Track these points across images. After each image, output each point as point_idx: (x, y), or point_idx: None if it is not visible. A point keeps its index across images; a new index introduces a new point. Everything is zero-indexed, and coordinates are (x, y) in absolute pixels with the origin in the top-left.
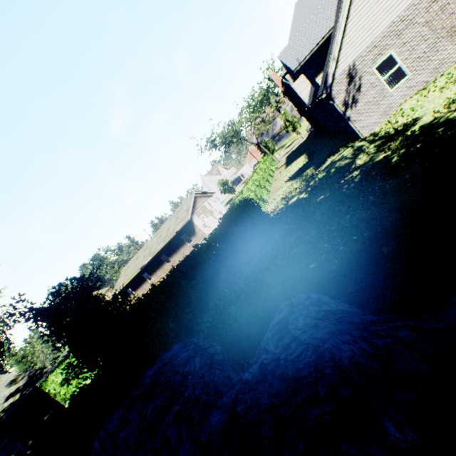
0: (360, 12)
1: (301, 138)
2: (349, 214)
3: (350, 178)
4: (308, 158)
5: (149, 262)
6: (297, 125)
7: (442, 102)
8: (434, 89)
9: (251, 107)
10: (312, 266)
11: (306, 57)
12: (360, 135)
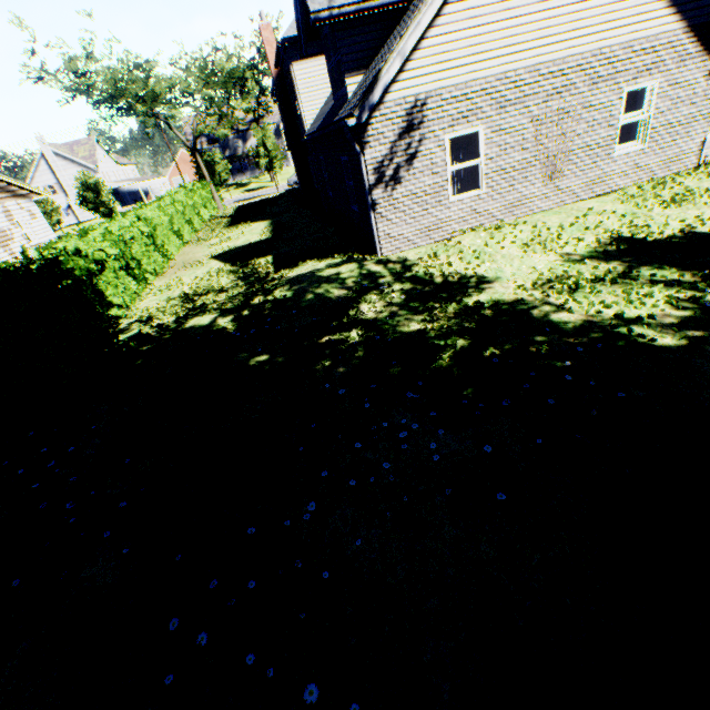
0: (477, 0)
1: (277, 190)
2: (317, 497)
3: (343, 344)
4: (274, 233)
5: None
6: (278, 164)
7: (527, 271)
8: (514, 239)
9: (206, 69)
10: None
11: (350, 6)
12: (380, 247)
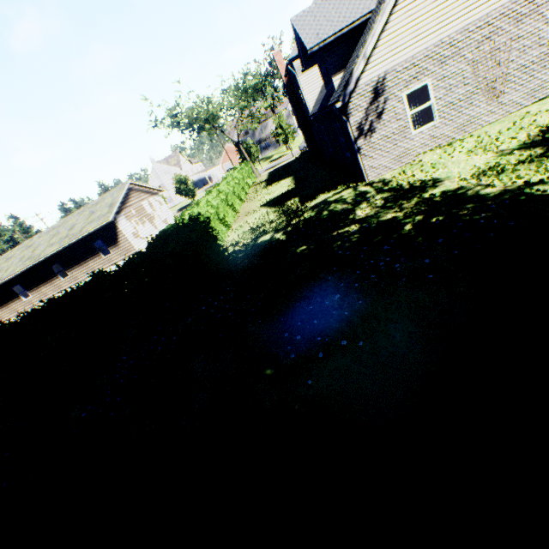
0: (411, 5)
1: (292, 155)
2: (339, 293)
3: (347, 233)
4: (296, 184)
5: (28, 270)
6: (291, 138)
7: (469, 169)
8: (461, 150)
9: (240, 89)
10: (270, 371)
11: (330, 38)
12: (366, 176)
